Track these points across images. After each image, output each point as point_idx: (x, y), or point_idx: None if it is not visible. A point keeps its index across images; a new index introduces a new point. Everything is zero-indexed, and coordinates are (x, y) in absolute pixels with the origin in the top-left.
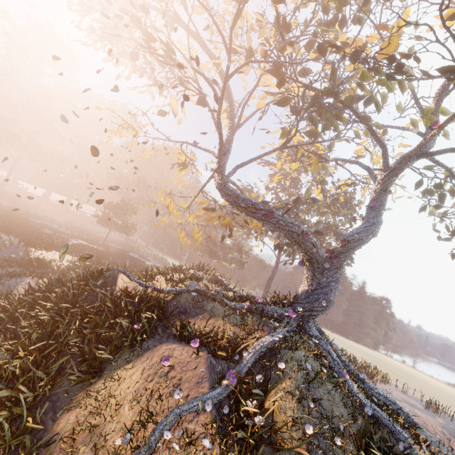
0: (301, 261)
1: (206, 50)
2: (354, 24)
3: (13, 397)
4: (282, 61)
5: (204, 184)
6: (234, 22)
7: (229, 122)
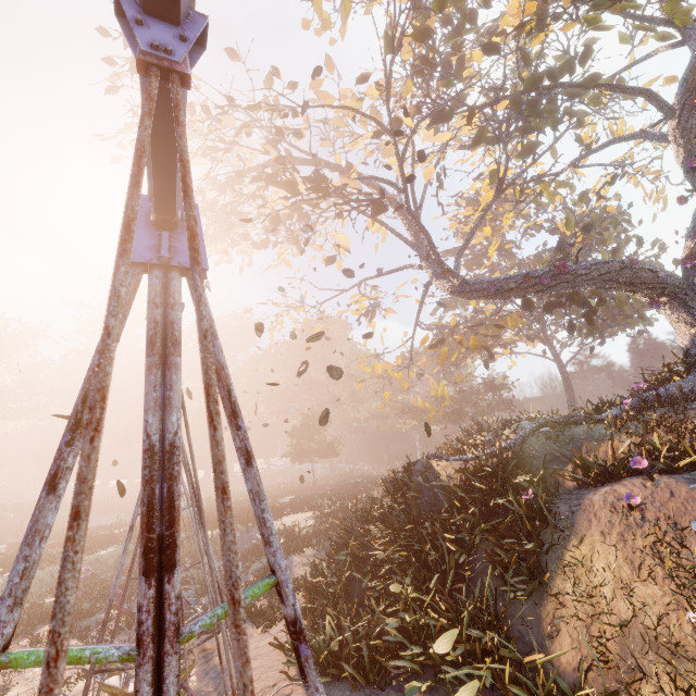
0: (652, 301)
1: (330, 166)
2: (488, 8)
3: (471, 651)
4: (458, 93)
5: (417, 313)
6: (388, 94)
7: (403, 220)
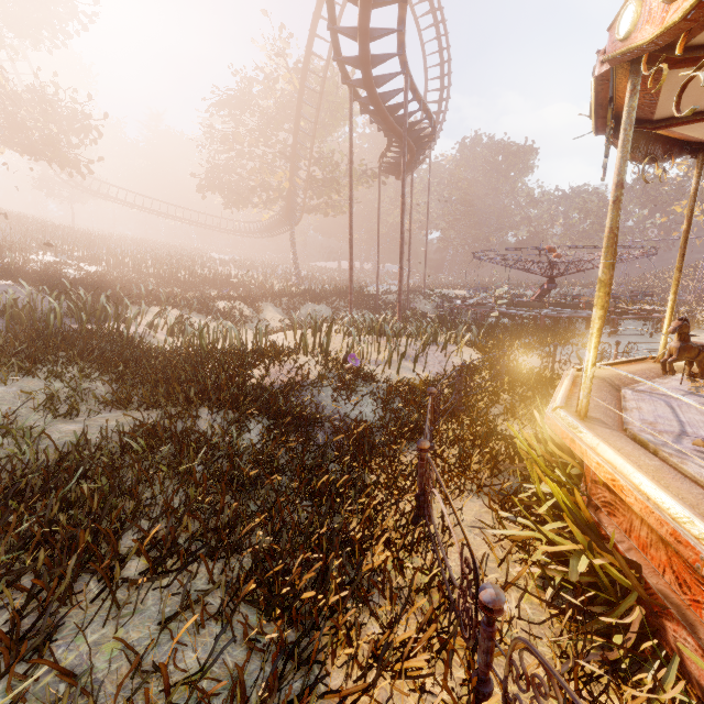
0: None
1: None
2: None
3: None
4: None
5: None
6: None
7: None
